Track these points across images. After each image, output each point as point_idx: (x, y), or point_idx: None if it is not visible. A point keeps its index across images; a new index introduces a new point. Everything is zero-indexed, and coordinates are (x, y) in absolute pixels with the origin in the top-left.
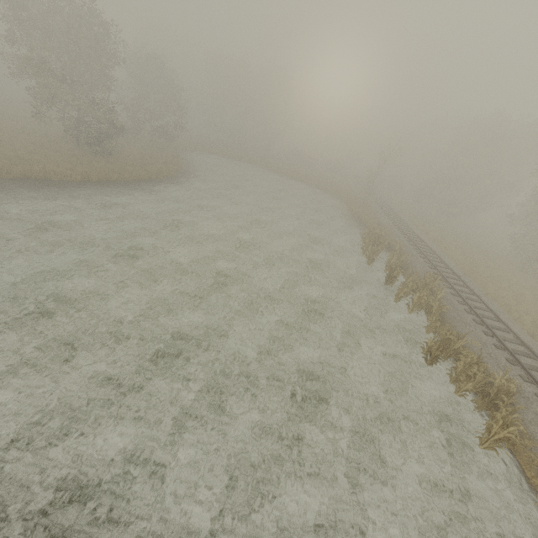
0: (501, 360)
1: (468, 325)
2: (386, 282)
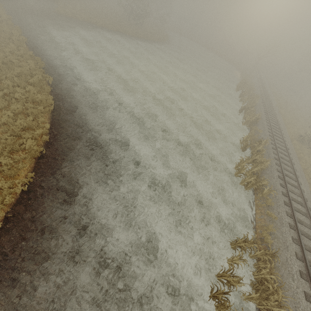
0: (264, 118)
1: (261, 112)
2: (239, 96)
